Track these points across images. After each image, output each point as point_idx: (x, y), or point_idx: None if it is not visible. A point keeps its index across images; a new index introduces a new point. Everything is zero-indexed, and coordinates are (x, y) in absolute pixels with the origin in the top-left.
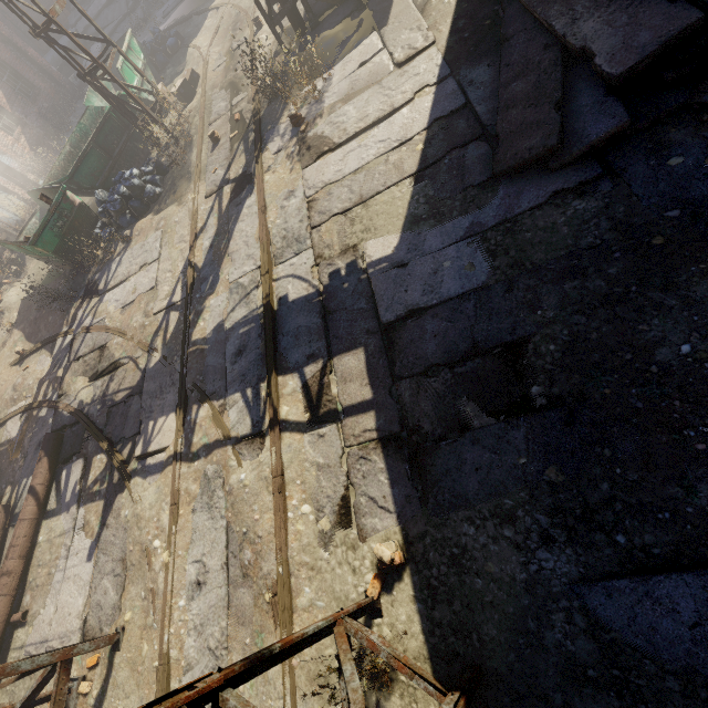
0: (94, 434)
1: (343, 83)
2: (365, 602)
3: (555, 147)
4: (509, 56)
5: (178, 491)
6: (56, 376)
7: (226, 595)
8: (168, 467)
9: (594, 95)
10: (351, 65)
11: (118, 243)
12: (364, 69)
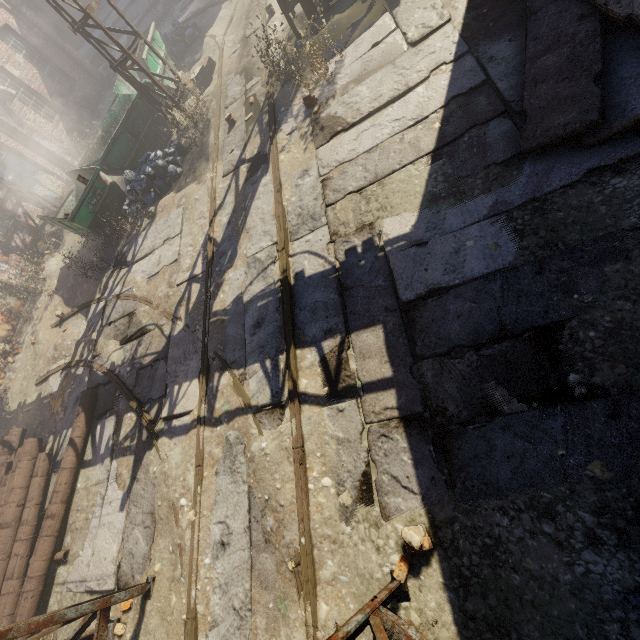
0: (125, 394)
1: (355, 64)
2: (394, 587)
3: (595, 123)
4: (537, 30)
5: (202, 454)
6: (91, 339)
7: (249, 558)
8: (193, 430)
9: (639, 66)
10: (363, 47)
11: (144, 219)
12: (377, 49)
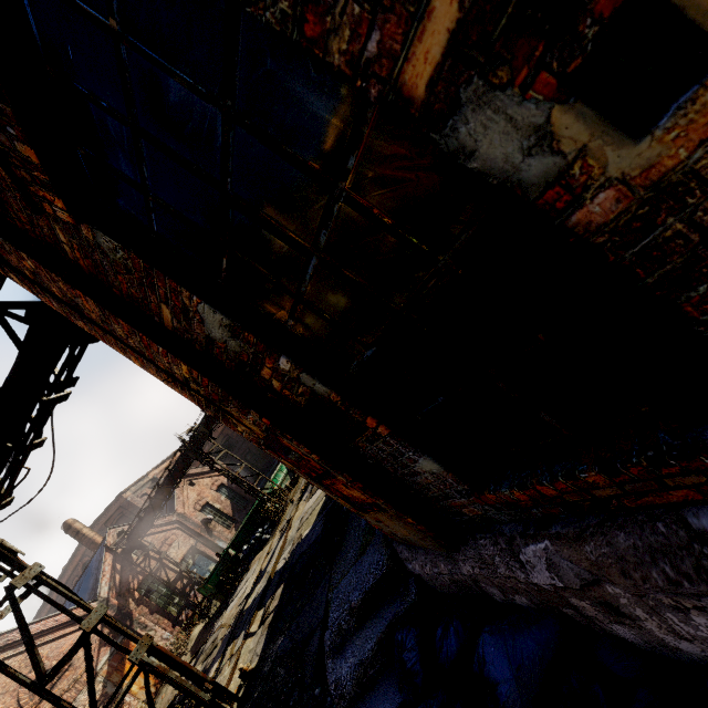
0: None
1: None
2: None
3: None
4: None
5: None
6: None
7: None
8: None
9: None
10: None
11: (245, 573)
12: None
